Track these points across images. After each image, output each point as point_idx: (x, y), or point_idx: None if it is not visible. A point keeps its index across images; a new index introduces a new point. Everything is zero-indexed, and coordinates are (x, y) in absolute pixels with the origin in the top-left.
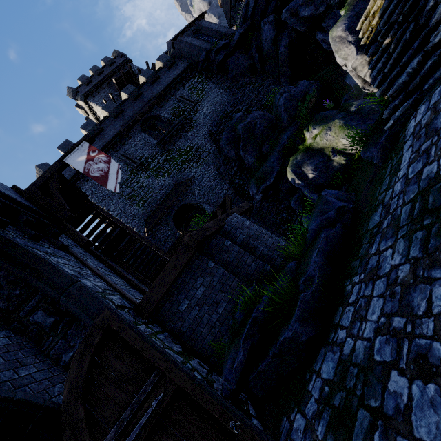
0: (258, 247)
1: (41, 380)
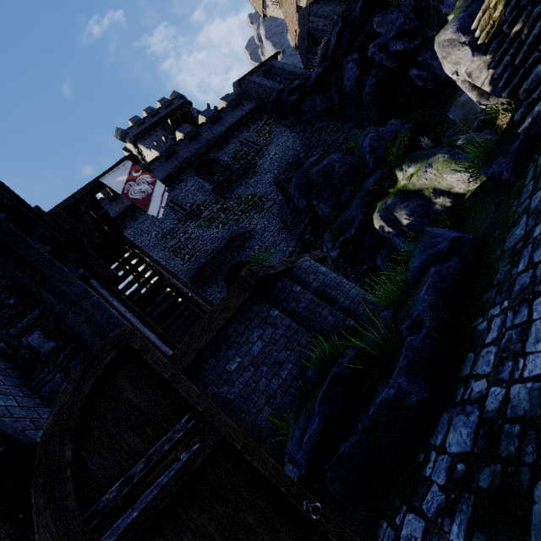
0: (337, 298)
1: (20, 417)
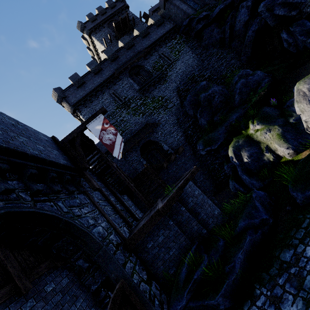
0: (201, 213)
1: (85, 307)
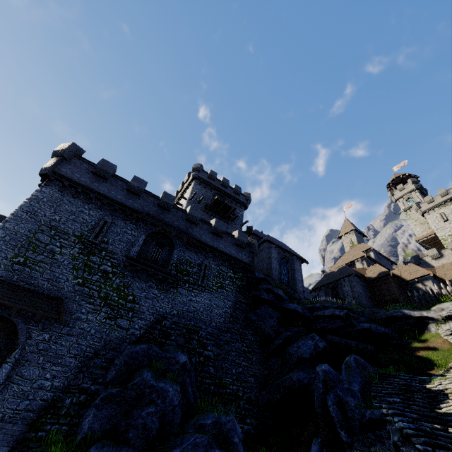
0: None
1: None
